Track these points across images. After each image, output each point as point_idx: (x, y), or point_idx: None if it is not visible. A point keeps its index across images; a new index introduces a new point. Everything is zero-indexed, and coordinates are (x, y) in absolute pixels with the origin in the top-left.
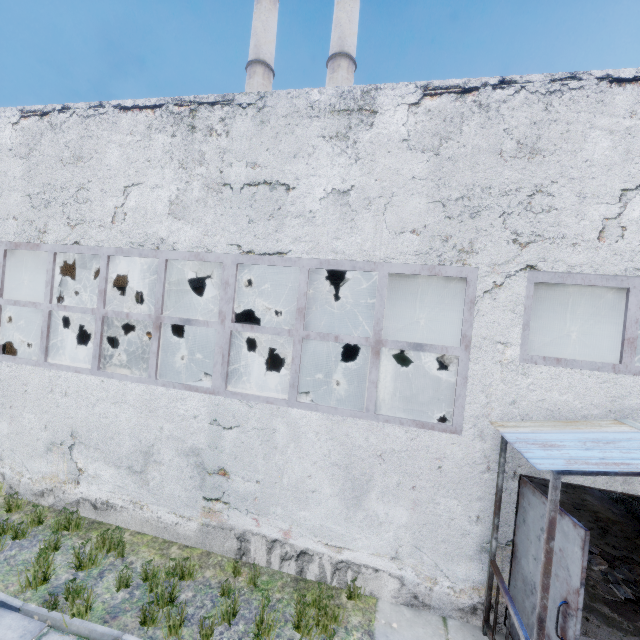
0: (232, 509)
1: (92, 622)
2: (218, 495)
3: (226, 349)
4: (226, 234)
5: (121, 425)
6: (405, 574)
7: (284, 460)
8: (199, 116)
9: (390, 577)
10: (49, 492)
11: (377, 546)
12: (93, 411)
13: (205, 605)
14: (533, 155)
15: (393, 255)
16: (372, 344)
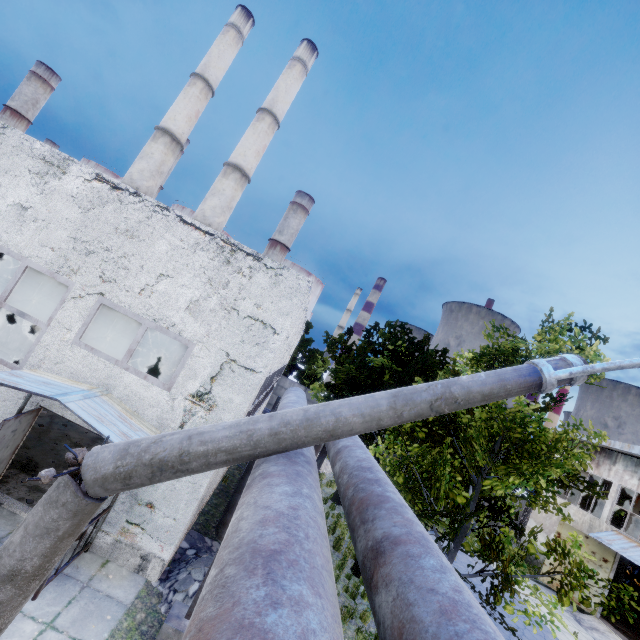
0: None
1: None
2: None
3: None
4: None
5: None
6: None
7: None
8: None
9: None
10: None
11: None
12: None
13: None
14: (131, 237)
15: (34, 256)
16: None
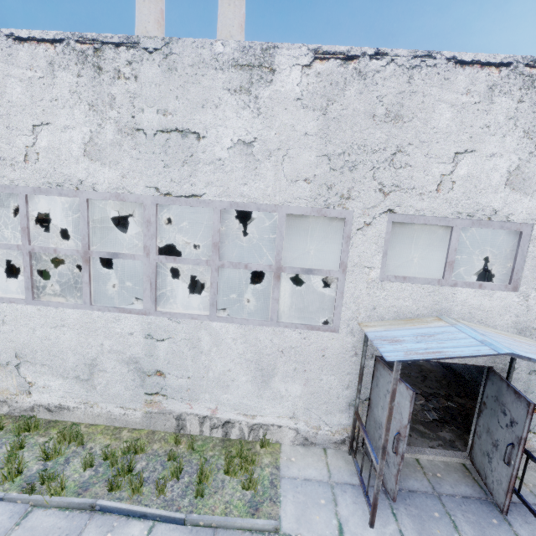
0: (169, 399)
1: (68, 496)
2: (157, 390)
3: (153, 278)
4: (144, 177)
5: (63, 344)
6: (299, 426)
7: (209, 360)
8: (104, 56)
9: (289, 430)
10: (2, 403)
11: (280, 411)
12: (34, 335)
13: (157, 469)
14: (397, 120)
15: (290, 199)
16: (274, 270)
